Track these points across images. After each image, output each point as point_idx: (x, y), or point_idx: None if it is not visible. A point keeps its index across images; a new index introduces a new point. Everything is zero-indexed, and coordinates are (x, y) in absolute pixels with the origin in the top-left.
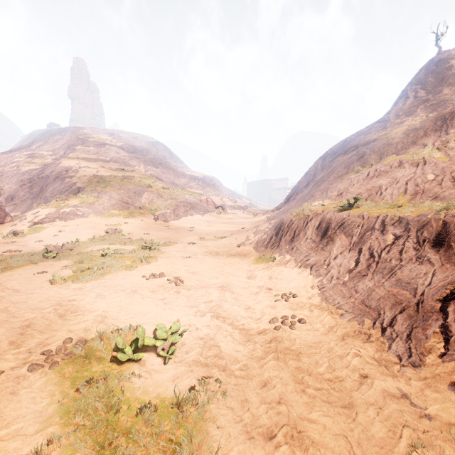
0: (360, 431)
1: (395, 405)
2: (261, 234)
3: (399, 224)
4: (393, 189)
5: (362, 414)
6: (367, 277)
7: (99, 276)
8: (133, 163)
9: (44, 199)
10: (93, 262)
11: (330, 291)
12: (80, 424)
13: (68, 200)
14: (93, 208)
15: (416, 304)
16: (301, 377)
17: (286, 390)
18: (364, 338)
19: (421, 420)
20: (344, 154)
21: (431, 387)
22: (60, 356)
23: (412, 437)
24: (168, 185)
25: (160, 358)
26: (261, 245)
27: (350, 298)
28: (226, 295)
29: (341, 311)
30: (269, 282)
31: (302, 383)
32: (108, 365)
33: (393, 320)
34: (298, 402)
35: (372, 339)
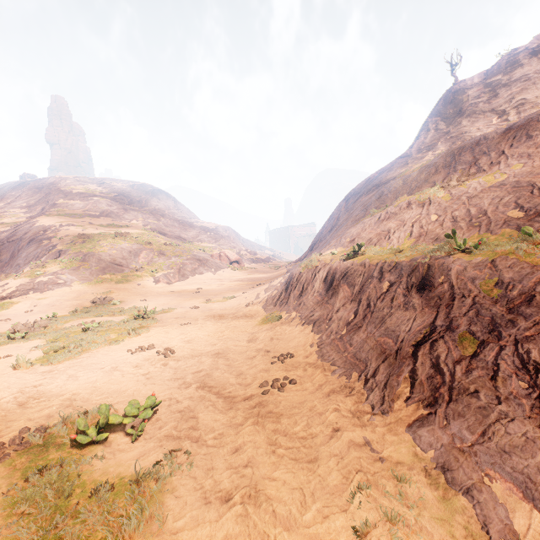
0: (318, 482)
1: (356, 453)
2: (272, 291)
3: (395, 270)
4: (400, 232)
5: (323, 466)
6: (362, 329)
7: (75, 354)
8: (129, 217)
9: (16, 267)
10: (71, 339)
11: (328, 347)
12: (26, 514)
13: (46, 266)
14: (78, 274)
15: (395, 352)
16: (275, 439)
17: (256, 453)
18: (347, 392)
19: (375, 463)
20: (366, 194)
21: (392, 431)
22: (14, 448)
23: (362, 480)
24: (172, 240)
25: (128, 437)
26: (270, 303)
27: (344, 353)
28: (219, 362)
29: (334, 367)
30: (270, 344)
31: (275, 444)
32: (68, 451)
33: (376, 370)
34: (266, 463)
35: (354, 392)
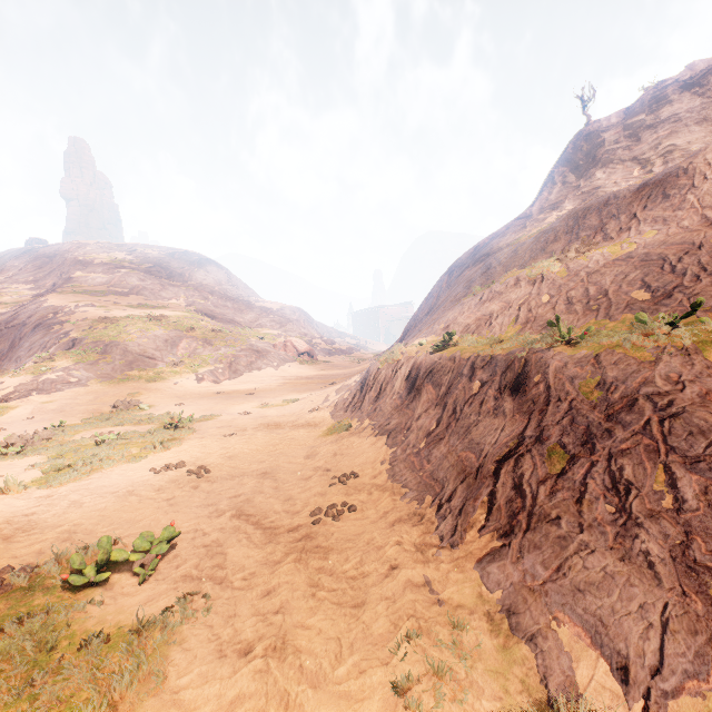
0: (360, 630)
1: (412, 595)
2: (344, 392)
3: (488, 366)
4: (504, 317)
5: (369, 611)
6: (444, 441)
7: (82, 475)
8: (167, 295)
9: (16, 361)
10: (79, 455)
11: (402, 464)
12: None
13: (54, 360)
14: (96, 370)
15: (476, 470)
16: (318, 579)
17: (292, 597)
18: (416, 520)
19: (431, 607)
20: (472, 266)
21: (459, 568)
22: None
23: (414, 628)
24: (222, 325)
25: (136, 578)
26: (340, 408)
27: (420, 472)
28: (265, 484)
29: (405, 490)
30: (331, 461)
31: (316, 586)
32: (58, 595)
33: (453, 493)
34: (301, 608)
35: (423, 521)
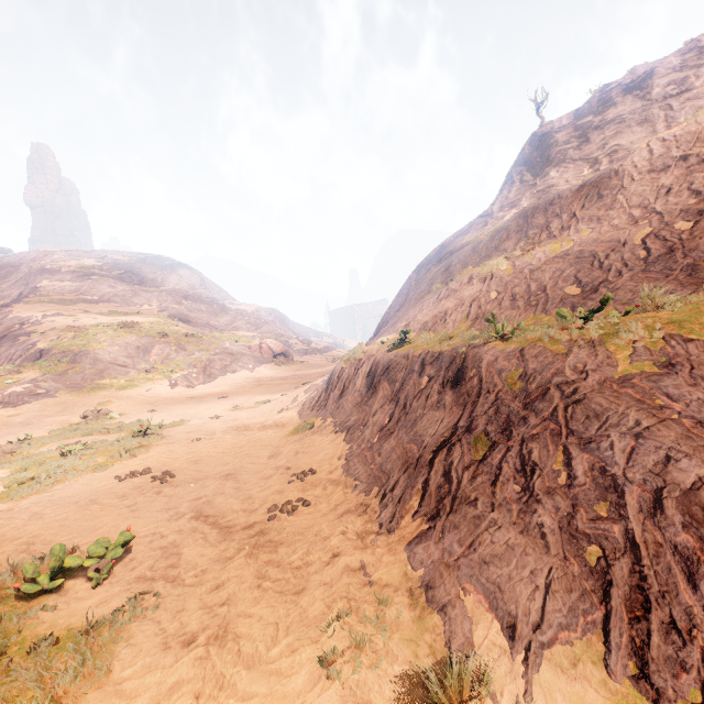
0: (298, 614)
1: (347, 579)
2: (312, 392)
3: (436, 362)
4: (457, 314)
5: (307, 597)
6: (394, 434)
7: (45, 487)
8: (139, 301)
9: None
10: (44, 468)
11: (356, 459)
12: None
13: (21, 372)
14: (65, 381)
15: (417, 460)
16: (265, 571)
17: (239, 589)
18: (362, 511)
19: (363, 588)
20: (437, 264)
21: (392, 551)
22: None
23: (345, 608)
24: (196, 329)
25: (91, 582)
26: (307, 408)
27: (371, 465)
28: (226, 486)
29: (356, 483)
30: (293, 459)
31: (263, 577)
32: (12, 604)
33: (396, 483)
34: (246, 598)
35: (368, 510)
